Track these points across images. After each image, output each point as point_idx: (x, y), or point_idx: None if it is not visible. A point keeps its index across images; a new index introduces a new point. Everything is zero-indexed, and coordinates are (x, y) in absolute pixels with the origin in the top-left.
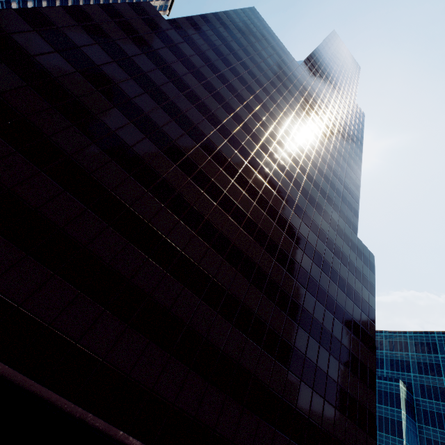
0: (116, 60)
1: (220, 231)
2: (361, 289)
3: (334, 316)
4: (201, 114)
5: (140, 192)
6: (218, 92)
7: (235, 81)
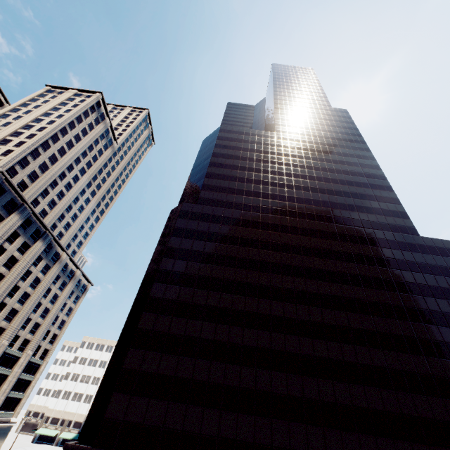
0: (200, 261)
1: (323, 324)
2: None
3: (449, 327)
4: (256, 248)
5: (269, 336)
6: (252, 220)
7: (253, 200)
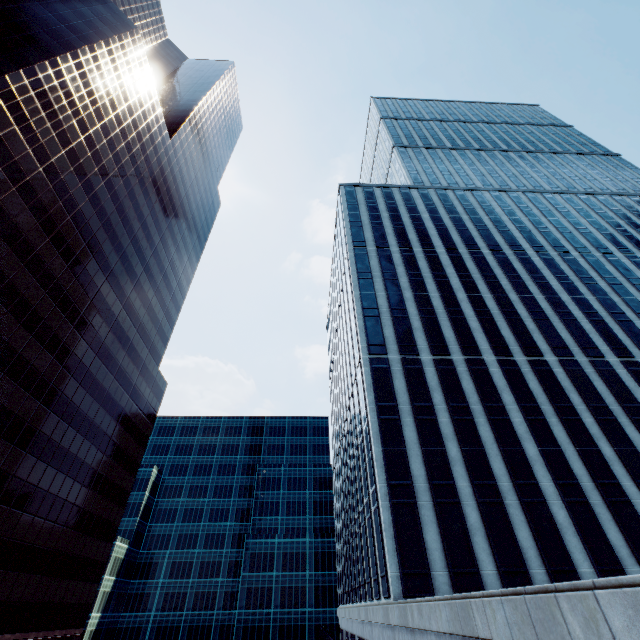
0: None
1: (16, 415)
2: (144, 422)
3: (111, 458)
4: (21, 259)
5: None
6: (51, 214)
7: (78, 190)
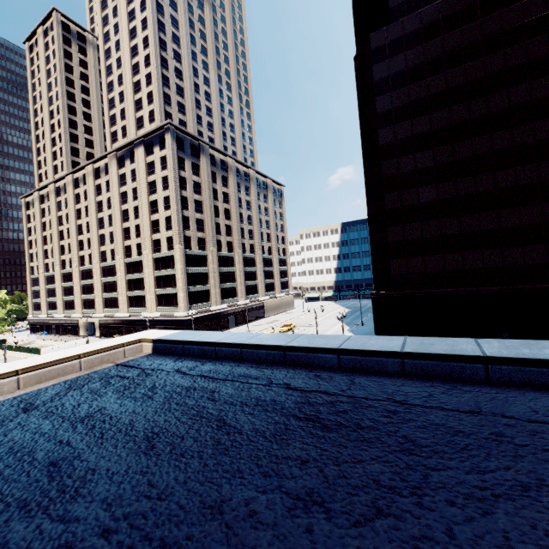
0: (428, 111)
1: None
2: None
3: None
4: (517, 44)
5: None
6: None
7: None
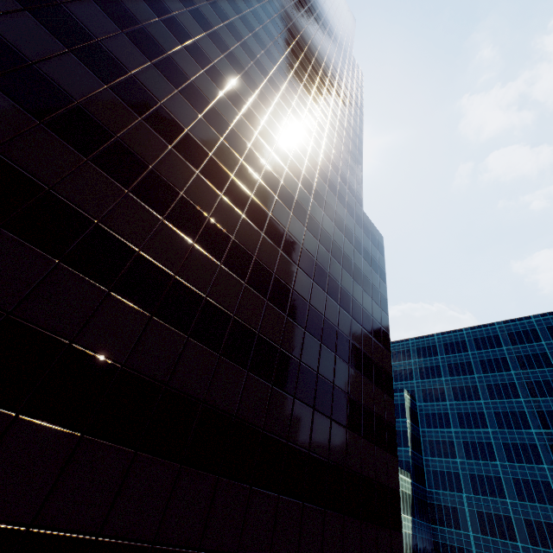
0: None
1: (117, 138)
2: (370, 273)
3: (340, 305)
4: None
5: None
6: None
7: None
